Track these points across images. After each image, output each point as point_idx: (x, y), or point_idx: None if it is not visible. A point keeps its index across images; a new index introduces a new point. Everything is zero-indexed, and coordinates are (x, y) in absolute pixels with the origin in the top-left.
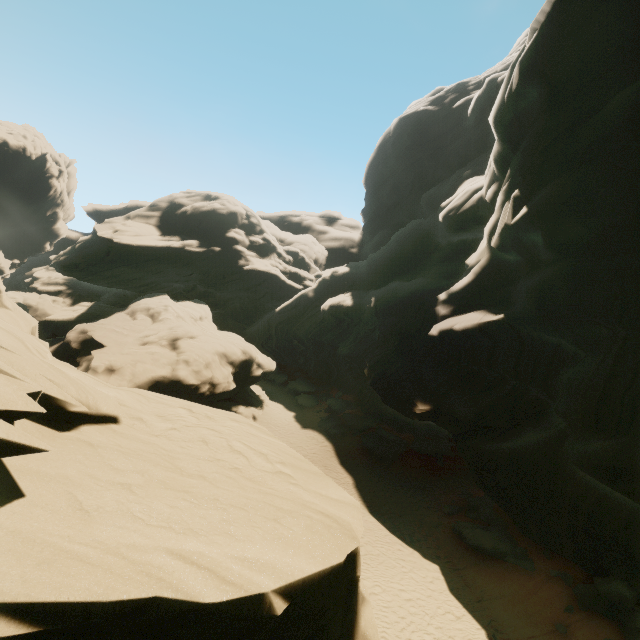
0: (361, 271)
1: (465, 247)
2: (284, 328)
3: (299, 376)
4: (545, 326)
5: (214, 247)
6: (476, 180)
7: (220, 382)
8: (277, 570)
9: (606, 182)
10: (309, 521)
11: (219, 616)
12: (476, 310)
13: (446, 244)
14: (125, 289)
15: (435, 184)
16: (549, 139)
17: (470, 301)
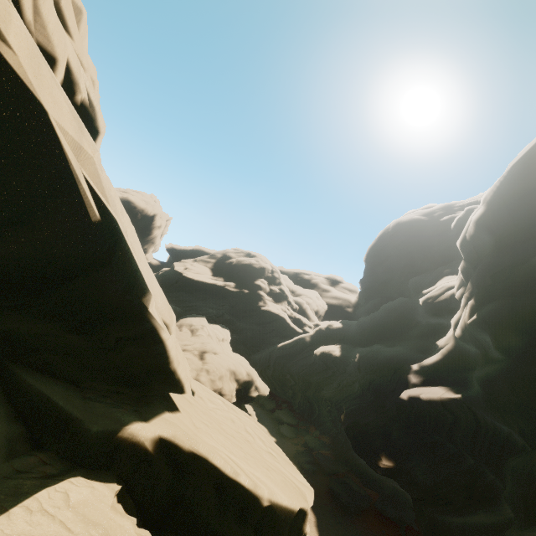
0: (352, 329)
1: (440, 329)
2: (281, 362)
3: (285, 407)
4: (494, 413)
5: (244, 289)
6: (452, 279)
7: (226, 393)
8: (267, 486)
9: (531, 312)
10: (284, 479)
11: (243, 489)
12: (440, 385)
13: (425, 323)
14: (177, 306)
15: (422, 272)
16: (496, 270)
17: (437, 376)
